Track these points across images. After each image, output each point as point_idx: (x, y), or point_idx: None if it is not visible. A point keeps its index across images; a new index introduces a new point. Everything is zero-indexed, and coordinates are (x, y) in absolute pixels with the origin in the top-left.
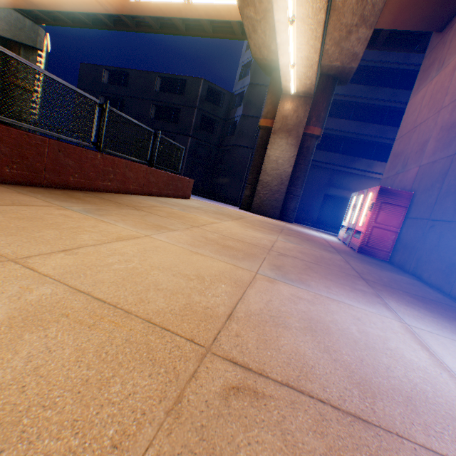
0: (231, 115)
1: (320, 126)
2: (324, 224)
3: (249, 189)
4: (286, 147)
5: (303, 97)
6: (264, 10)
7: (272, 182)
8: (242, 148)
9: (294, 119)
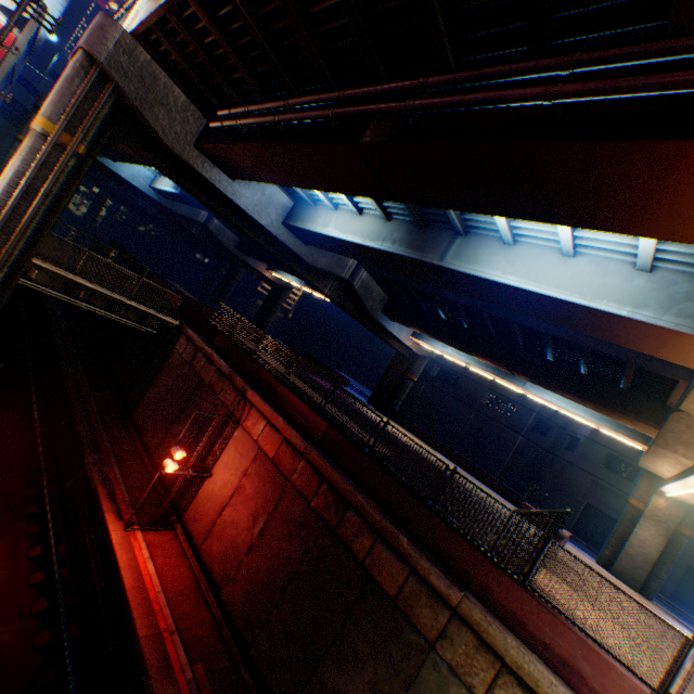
0: (570, 427)
1: (690, 528)
2: (681, 601)
3: (608, 549)
4: (654, 533)
5: (676, 500)
6: (658, 469)
7: (635, 555)
8: (581, 470)
9: (665, 513)
